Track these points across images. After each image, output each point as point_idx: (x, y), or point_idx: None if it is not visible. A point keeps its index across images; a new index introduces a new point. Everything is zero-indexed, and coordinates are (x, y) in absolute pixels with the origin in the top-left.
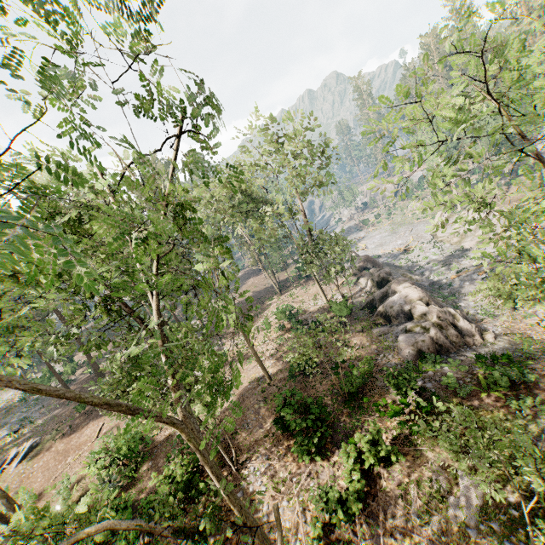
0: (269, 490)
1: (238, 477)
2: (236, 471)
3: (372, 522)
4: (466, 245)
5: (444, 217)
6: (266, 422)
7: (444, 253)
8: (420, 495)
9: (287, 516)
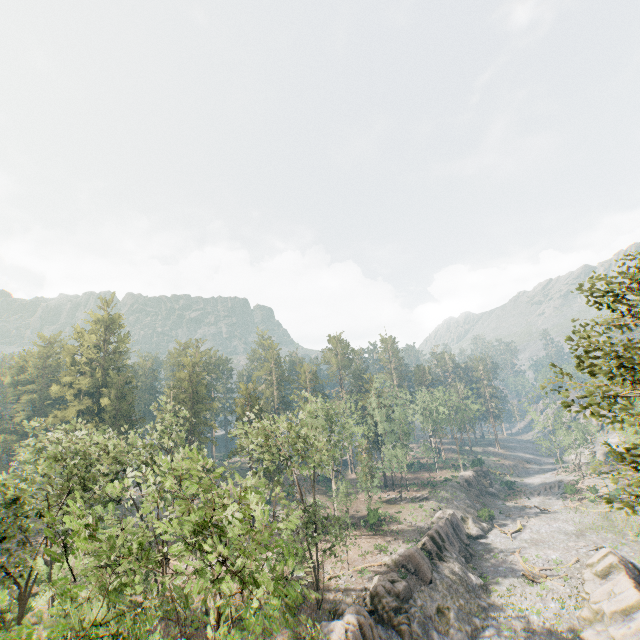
0: None
1: None
2: None
3: None
4: (584, 633)
5: (603, 562)
6: None
7: (550, 621)
8: None
9: None
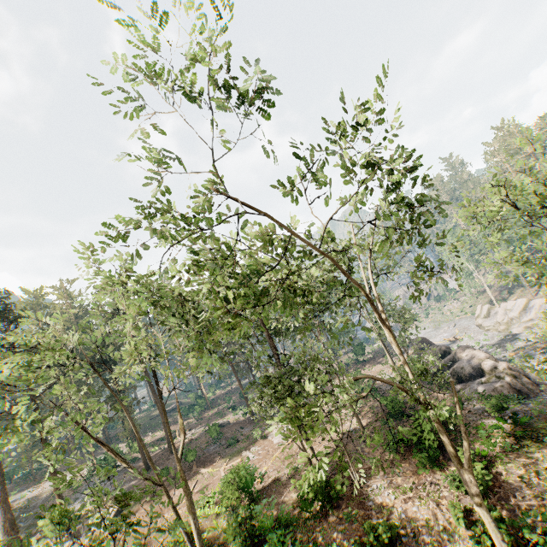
0: (399, 495)
1: (363, 493)
2: (360, 488)
3: (504, 503)
4: (514, 331)
5: (484, 309)
6: (374, 455)
7: (495, 338)
8: (540, 479)
9: (423, 511)
